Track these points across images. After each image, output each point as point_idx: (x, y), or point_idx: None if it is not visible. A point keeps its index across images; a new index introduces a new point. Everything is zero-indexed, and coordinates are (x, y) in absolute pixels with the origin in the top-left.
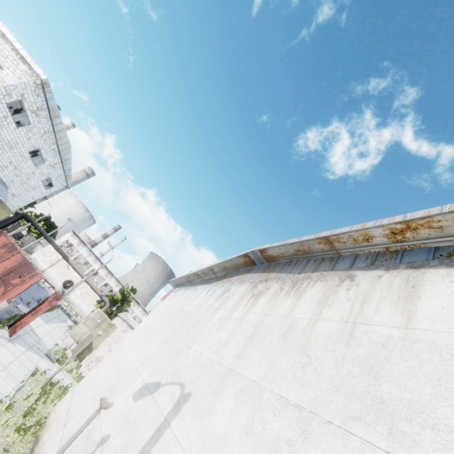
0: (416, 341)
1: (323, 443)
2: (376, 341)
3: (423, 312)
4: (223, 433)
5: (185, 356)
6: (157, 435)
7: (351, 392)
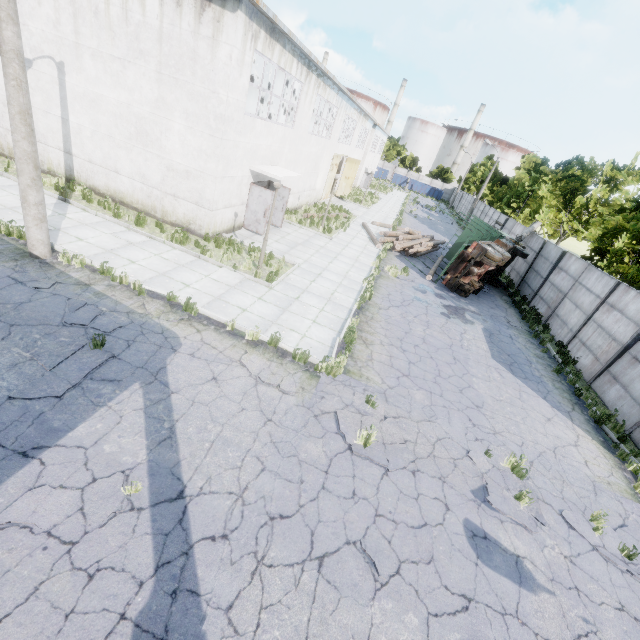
0: (147, 24)
1: (131, 69)
2: (136, 23)
3: (148, 7)
4: (97, 76)
5: (30, 34)
6: (63, 88)
7: (134, 49)
